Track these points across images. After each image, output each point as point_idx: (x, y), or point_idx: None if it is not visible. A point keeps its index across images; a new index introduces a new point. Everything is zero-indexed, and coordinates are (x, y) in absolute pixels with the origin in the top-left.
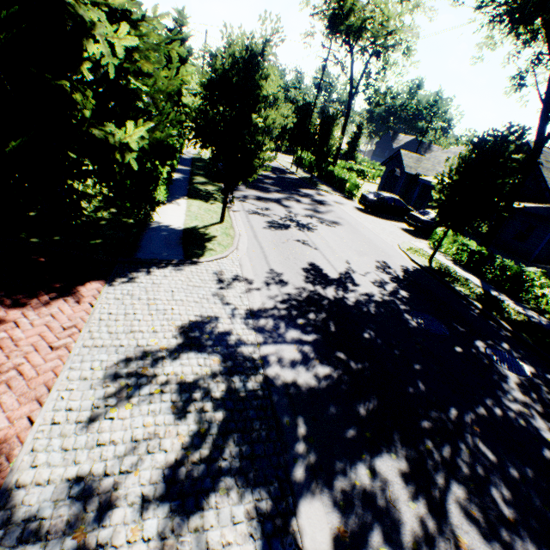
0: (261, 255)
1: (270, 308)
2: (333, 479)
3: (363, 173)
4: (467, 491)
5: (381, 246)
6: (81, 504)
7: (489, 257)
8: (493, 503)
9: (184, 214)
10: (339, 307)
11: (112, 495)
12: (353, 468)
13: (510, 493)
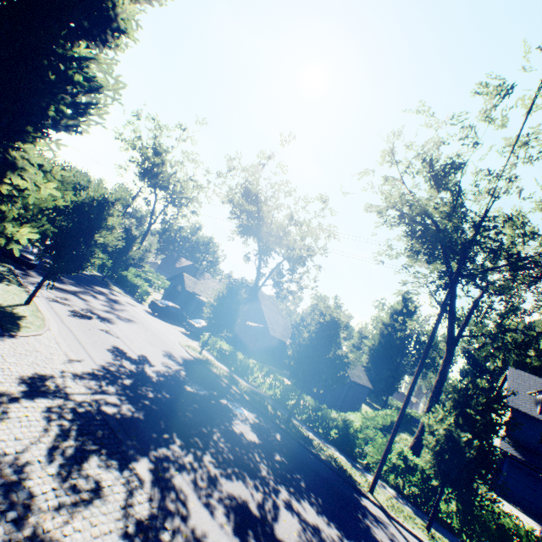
0: (74, 337)
1: (92, 374)
2: (149, 452)
3: (151, 282)
4: (213, 453)
5: (168, 341)
6: None
7: (234, 353)
8: (223, 456)
9: None
10: (142, 376)
11: (17, 461)
12: (159, 448)
13: (230, 453)
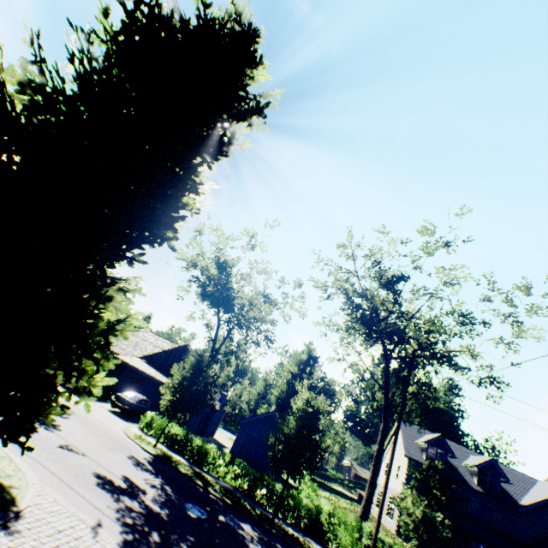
0: (58, 478)
1: (127, 542)
2: None
3: None
4: None
5: (118, 437)
6: None
7: (189, 438)
8: None
9: None
10: (155, 518)
11: None
12: None
13: None
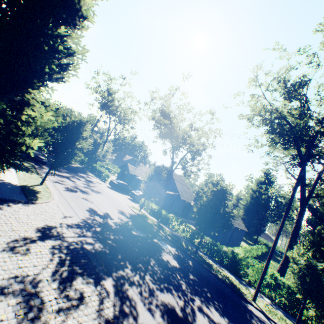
0: (67, 203)
1: (77, 224)
2: (112, 273)
3: (109, 169)
4: (150, 274)
5: (120, 204)
6: (23, 283)
7: (160, 210)
8: (157, 276)
9: (17, 177)
10: (106, 225)
11: (34, 280)
12: (118, 271)
13: (161, 274)
